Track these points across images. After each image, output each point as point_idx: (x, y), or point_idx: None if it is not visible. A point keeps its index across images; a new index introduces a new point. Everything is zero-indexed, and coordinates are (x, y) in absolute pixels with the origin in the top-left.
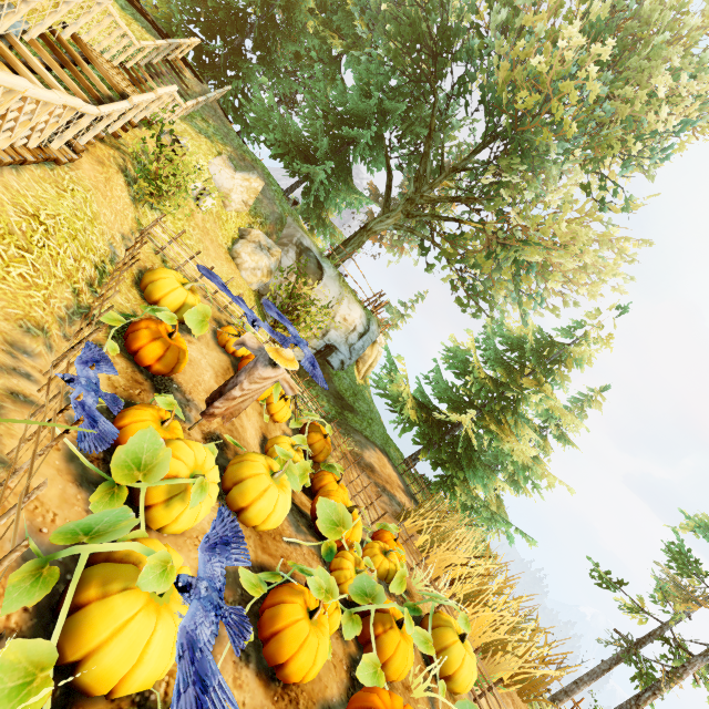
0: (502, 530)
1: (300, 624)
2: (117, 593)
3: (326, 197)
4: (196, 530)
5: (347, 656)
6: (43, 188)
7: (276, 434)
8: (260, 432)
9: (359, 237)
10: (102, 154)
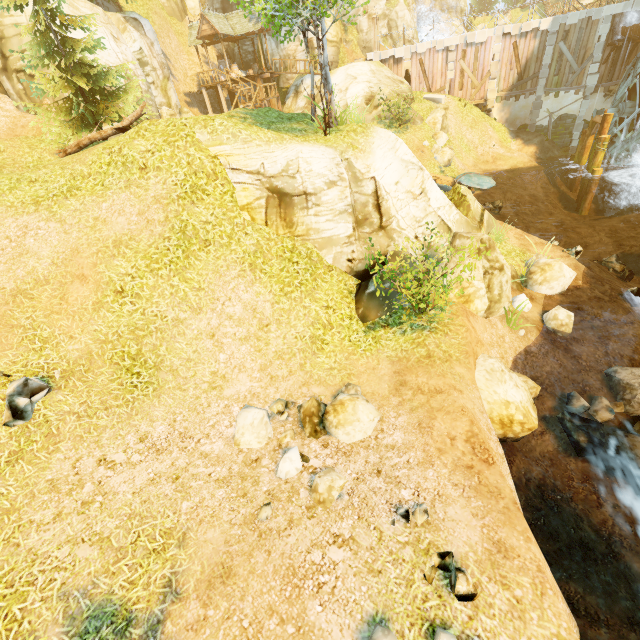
0: None
1: None
2: None
3: None
4: None
5: None
6: None
7: None
8: None
9: None
10: None
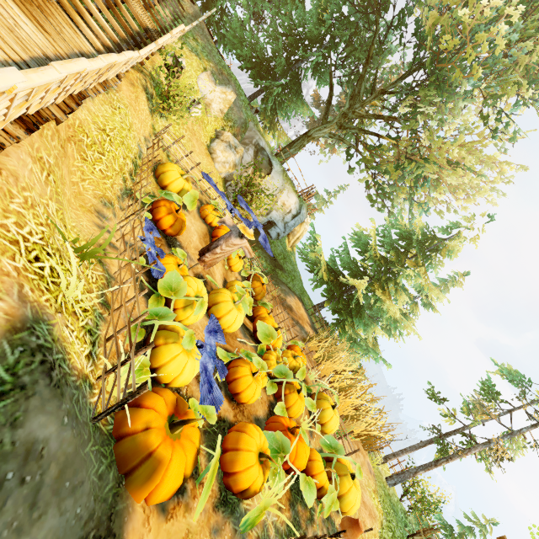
0: (371, 357)
1: (248, 377)
2: (171, 343)
3: (279, 105)
4: (194, 325)
5: (268, 401)
6: (105, 109)
7: (232, 279)
8: (223, 277)
9: (301, 141)
10: (133, 77)
